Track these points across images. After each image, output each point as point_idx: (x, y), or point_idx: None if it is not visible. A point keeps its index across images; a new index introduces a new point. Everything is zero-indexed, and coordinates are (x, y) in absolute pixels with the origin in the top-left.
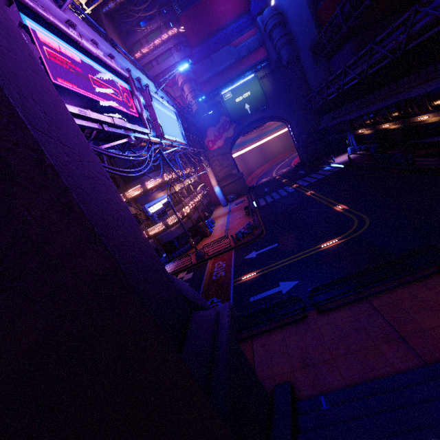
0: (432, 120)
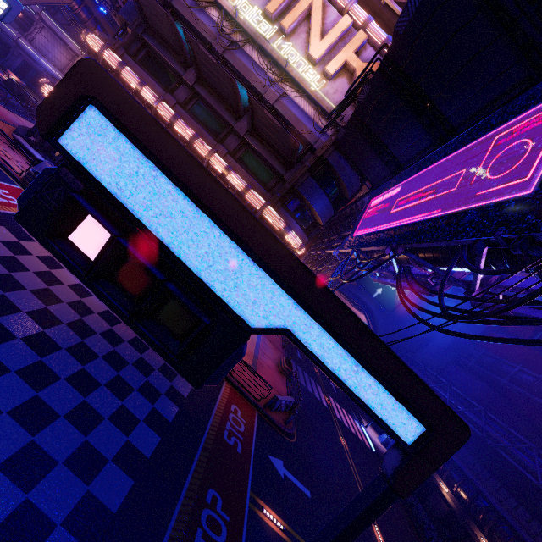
0: None
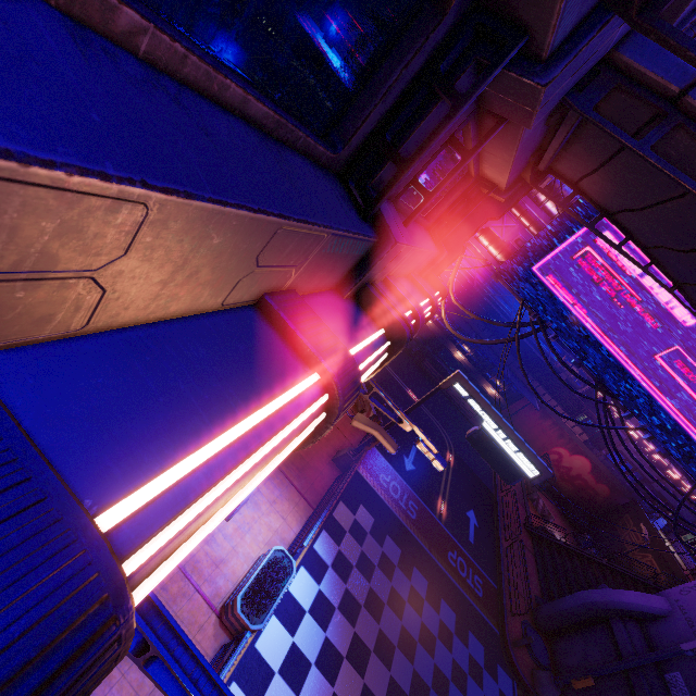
0: (428, 325)
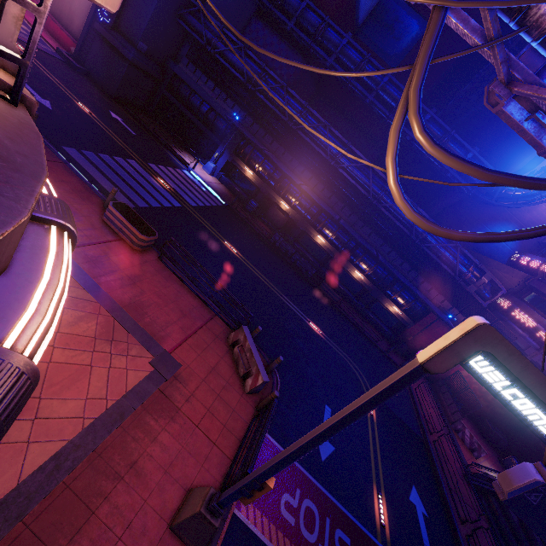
0: (322, 245)
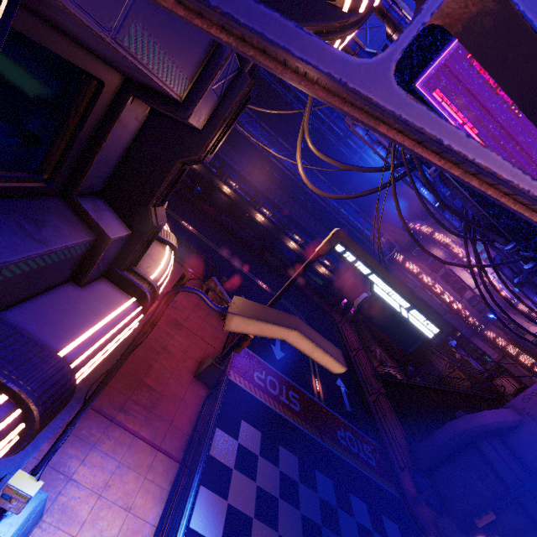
0: (262, 222)
